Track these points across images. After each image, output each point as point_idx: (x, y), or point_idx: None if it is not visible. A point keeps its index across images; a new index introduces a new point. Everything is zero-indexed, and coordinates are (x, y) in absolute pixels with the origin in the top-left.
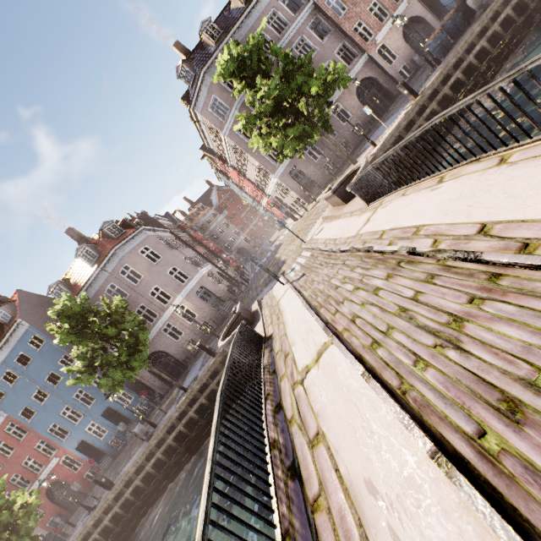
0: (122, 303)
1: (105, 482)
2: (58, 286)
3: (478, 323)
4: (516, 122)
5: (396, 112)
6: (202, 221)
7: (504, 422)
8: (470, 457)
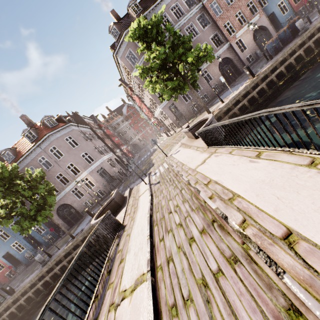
0: (41, 174)
1: (8, 289)
2: (7, 151)
3: None
4: None
5: (240, 82)
6: (114, 123)
7: None
8: None
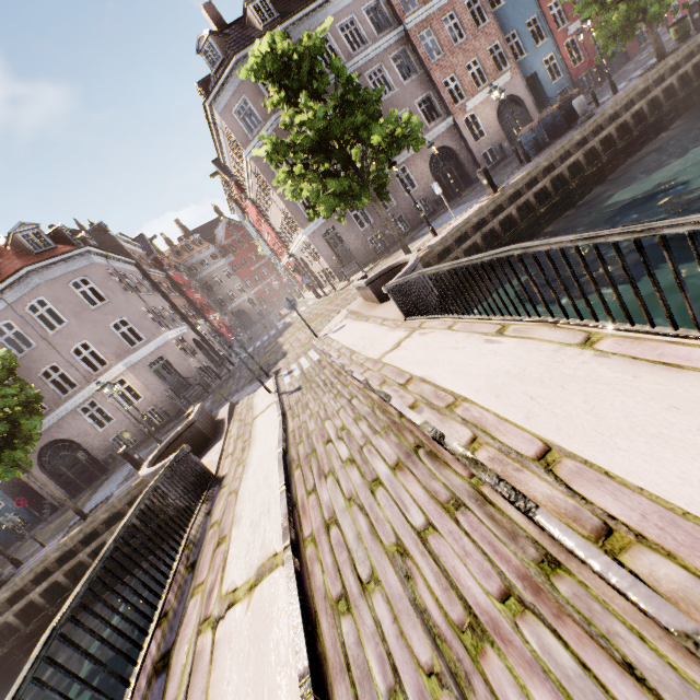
0: (7, 363)
1: None
2: None
3: (508, 660)
4: (621, 297)
5: (469, 200)
6: (194, 260)
7: None
8: None
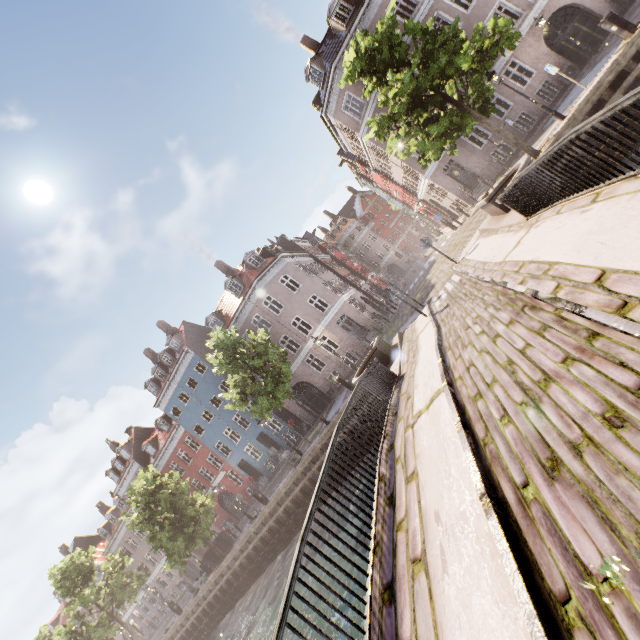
0: (266, 336)
1: (261, 497)
2: (213, 317)
3: (560, 385)
4: None
5: (606, 54)
6: (345, 237)
7: (544, 477)
8: (511, 502)
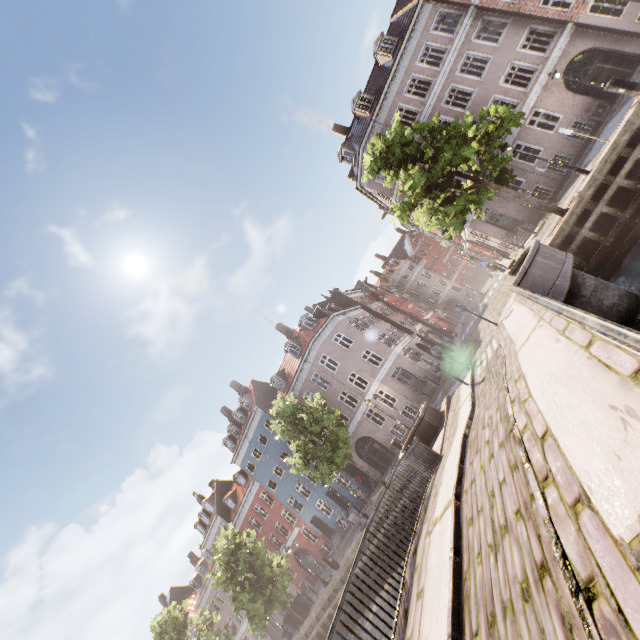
0: (321, 400)
1: (331, 562)
2: (276, 377)
3: (510, 538)
4: None
5: (630, 97)
6: (398, 279)
7: (486, 630)
8: None
